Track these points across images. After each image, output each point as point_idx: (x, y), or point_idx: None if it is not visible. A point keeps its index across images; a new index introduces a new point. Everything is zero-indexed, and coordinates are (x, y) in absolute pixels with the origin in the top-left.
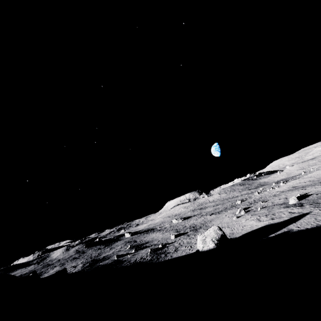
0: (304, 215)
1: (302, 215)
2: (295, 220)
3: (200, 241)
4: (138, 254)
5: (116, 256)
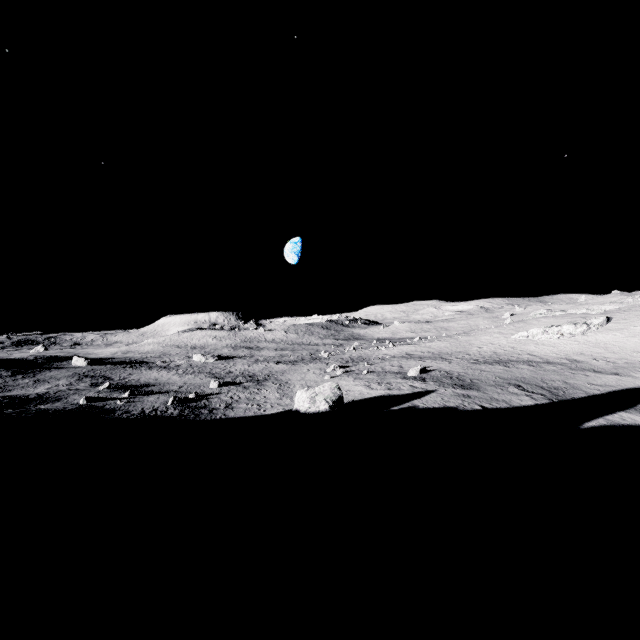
0: (430, 392)
1: (427, 392)
2: (419, 396)
3: (307, 399)
4: (143, 402)
5: (84, 397)
